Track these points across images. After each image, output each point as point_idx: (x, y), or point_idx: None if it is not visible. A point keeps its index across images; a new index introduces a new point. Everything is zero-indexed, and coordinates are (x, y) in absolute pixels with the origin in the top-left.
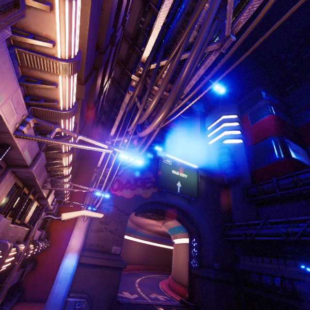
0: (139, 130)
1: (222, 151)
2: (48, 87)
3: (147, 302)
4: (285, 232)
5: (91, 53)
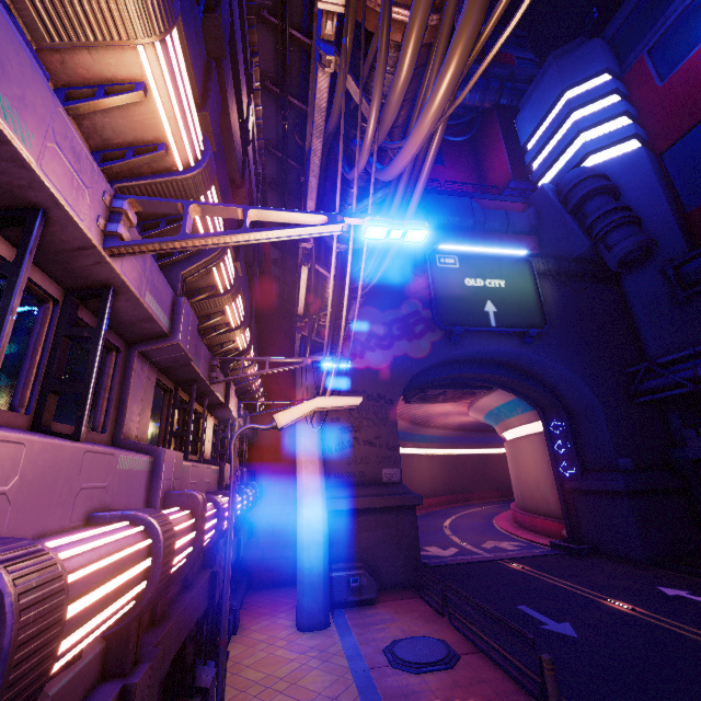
0: (380, 166)
1: (586, 191)
2: (127, 102)
3: (483, 558)
4: None
5: (188, 2)
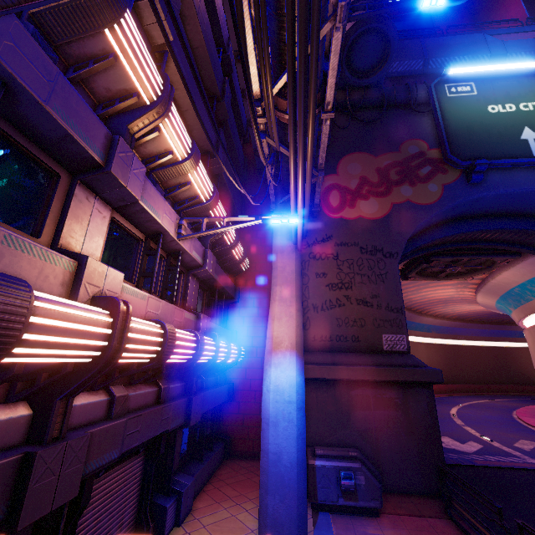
0: None
1: None
2: None
3: (528, 465)
4: None
5: None
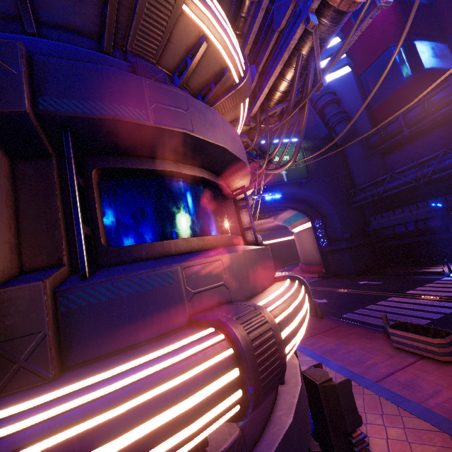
0: (259, 165)
1: (325, 102)
2: None
3: None
4: (414, 177)
5: None
